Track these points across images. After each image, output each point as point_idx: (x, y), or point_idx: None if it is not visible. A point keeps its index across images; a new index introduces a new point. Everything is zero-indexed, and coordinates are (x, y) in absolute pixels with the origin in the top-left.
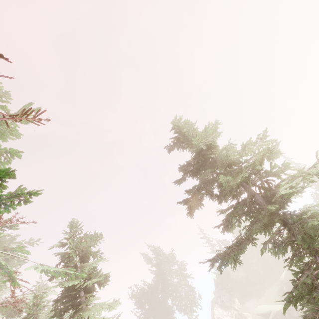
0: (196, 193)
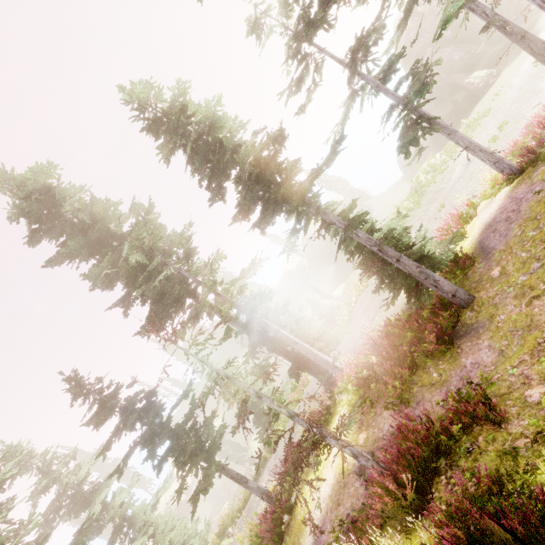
0: (45, 524)
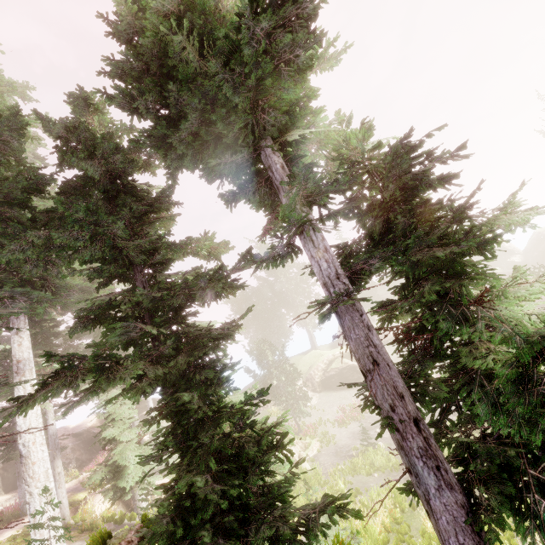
0: None
